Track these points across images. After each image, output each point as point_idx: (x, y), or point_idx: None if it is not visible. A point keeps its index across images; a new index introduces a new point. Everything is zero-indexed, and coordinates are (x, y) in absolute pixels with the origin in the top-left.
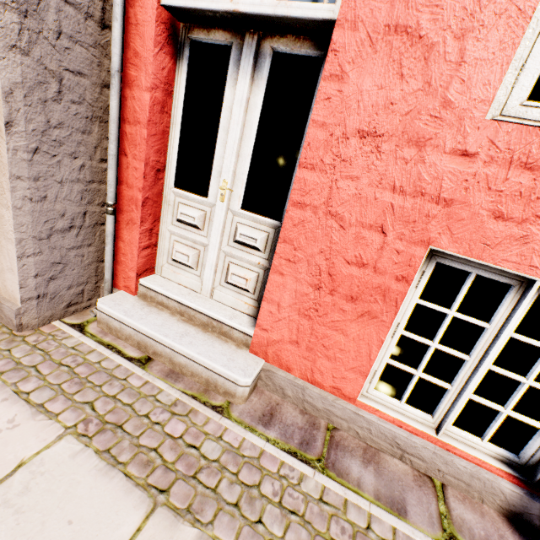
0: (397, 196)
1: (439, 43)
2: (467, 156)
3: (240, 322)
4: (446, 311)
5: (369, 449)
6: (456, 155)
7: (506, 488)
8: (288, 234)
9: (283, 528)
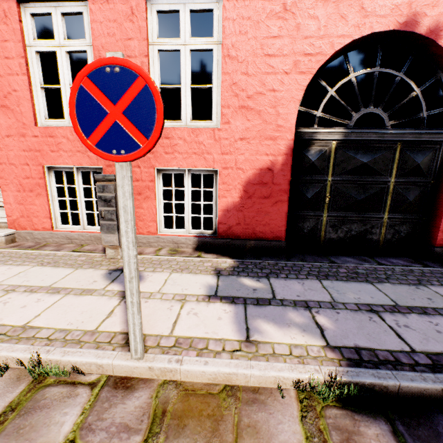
0: (26, 152)
1: (14, 109)
2: (37, 137)
3: (4, 219)
4: (64, 186)
5: (61, 244)
6: (34, 137)
7: (100, 235)
8: (1, 175)
9: (1, 258)
